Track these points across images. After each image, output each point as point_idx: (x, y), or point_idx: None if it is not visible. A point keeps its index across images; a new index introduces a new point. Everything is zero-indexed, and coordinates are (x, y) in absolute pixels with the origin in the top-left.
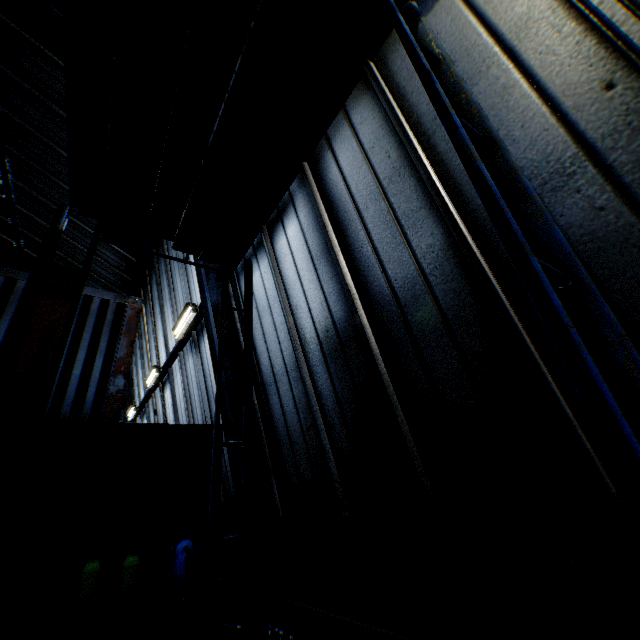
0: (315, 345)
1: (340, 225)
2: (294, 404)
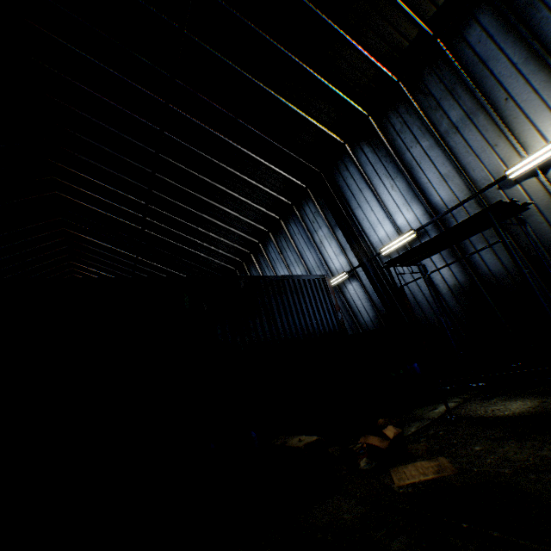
0: (447, 291)
1: (461, 248)
2: (433, 313)
